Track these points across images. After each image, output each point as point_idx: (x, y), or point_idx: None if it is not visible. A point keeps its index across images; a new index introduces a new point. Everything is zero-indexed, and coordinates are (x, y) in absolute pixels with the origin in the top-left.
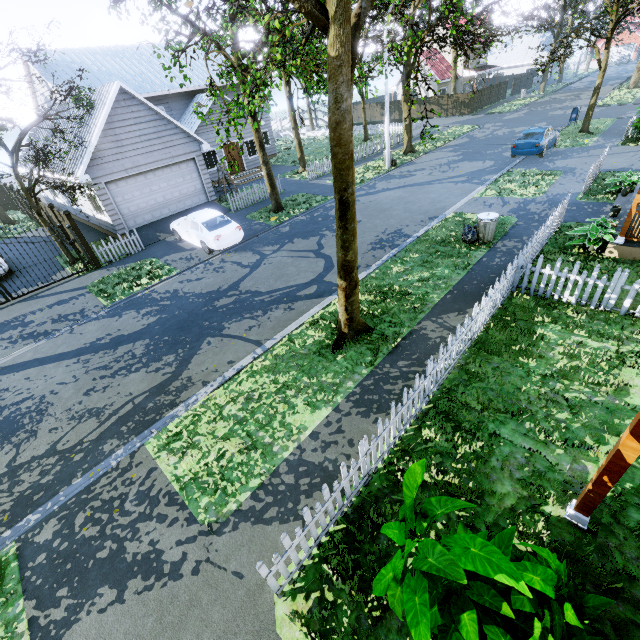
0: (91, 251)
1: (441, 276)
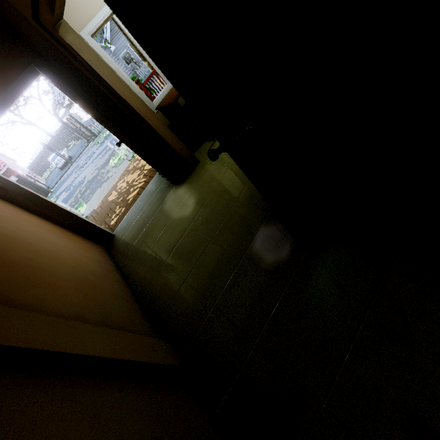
0: (89, 130)
1: None
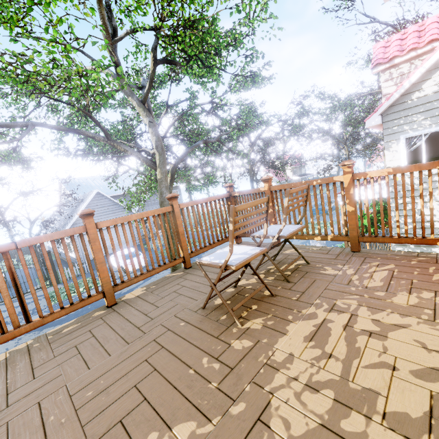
0: (56, 273)
1: None
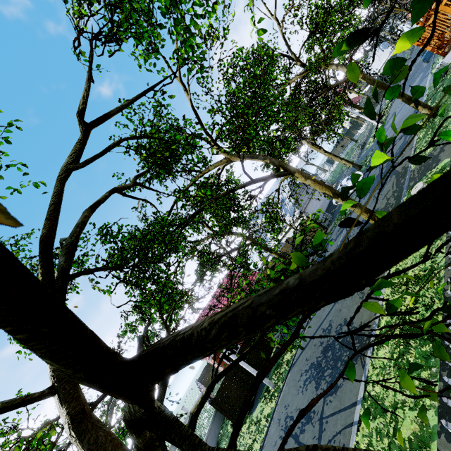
0: (321, 224)
1: (446, 84)
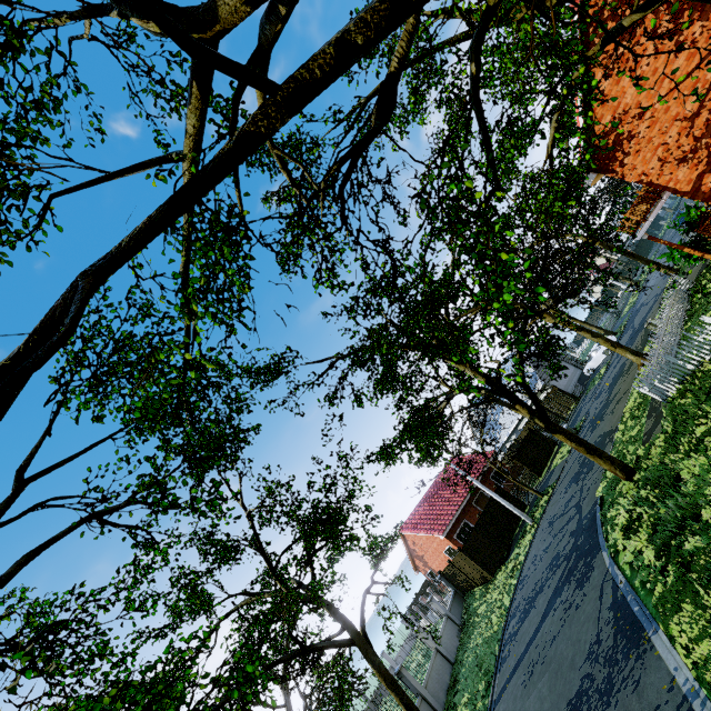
0: (571, 395)
1: None
